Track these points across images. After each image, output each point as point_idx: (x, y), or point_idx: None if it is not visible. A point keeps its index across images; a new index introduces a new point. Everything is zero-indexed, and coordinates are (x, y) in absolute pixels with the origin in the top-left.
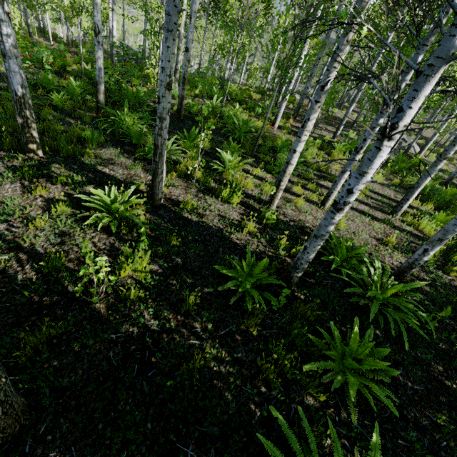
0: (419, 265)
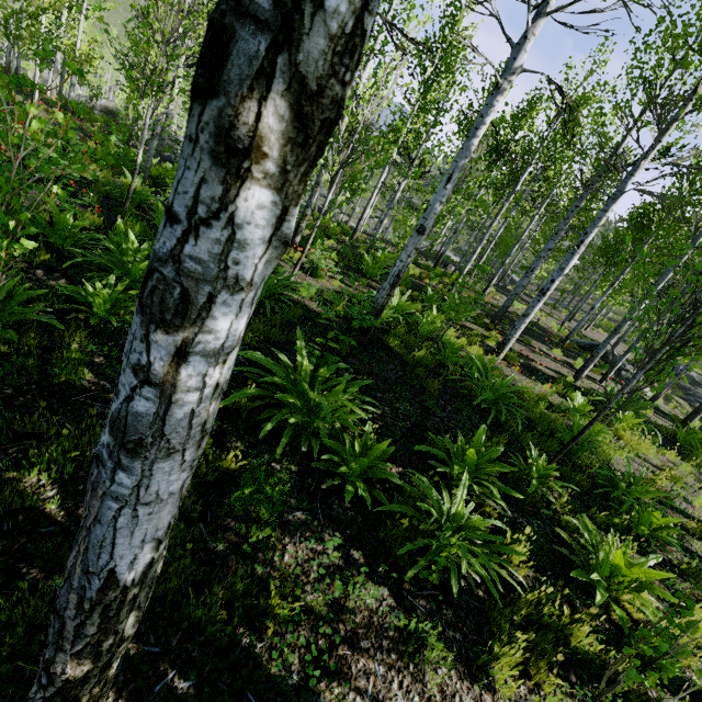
0: None
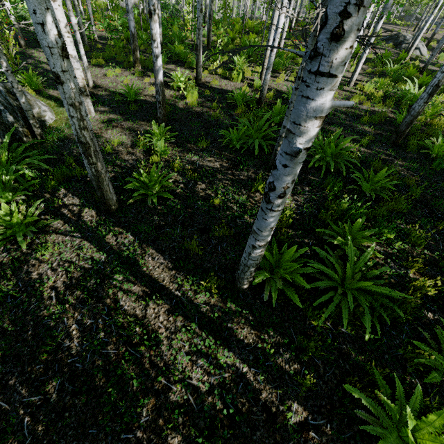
0: None
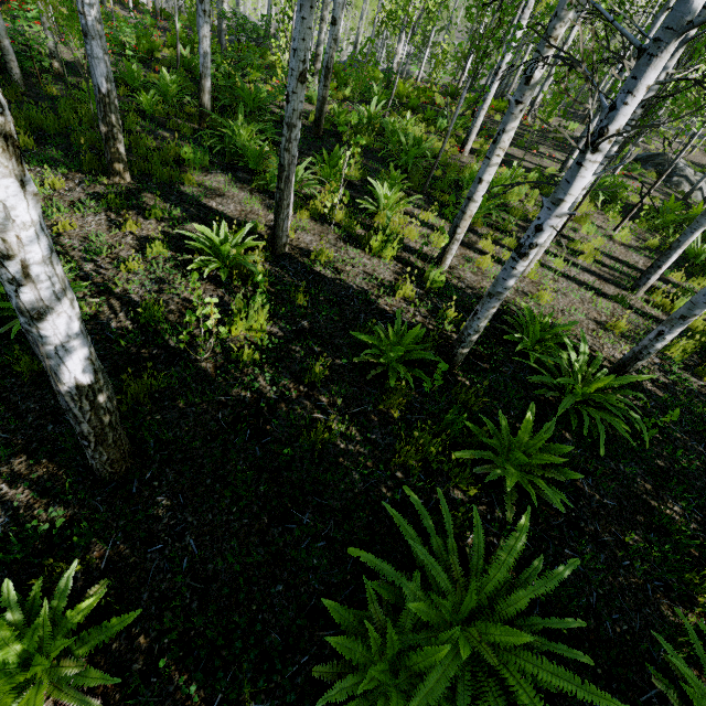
0: (649, 356)
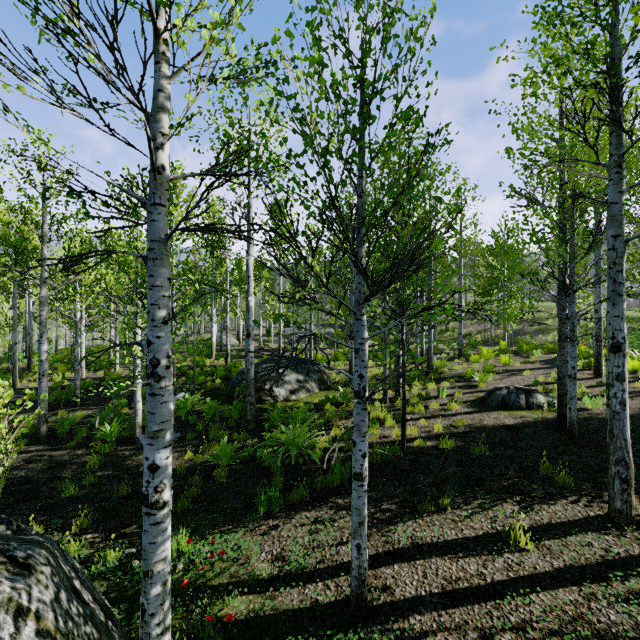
0: None
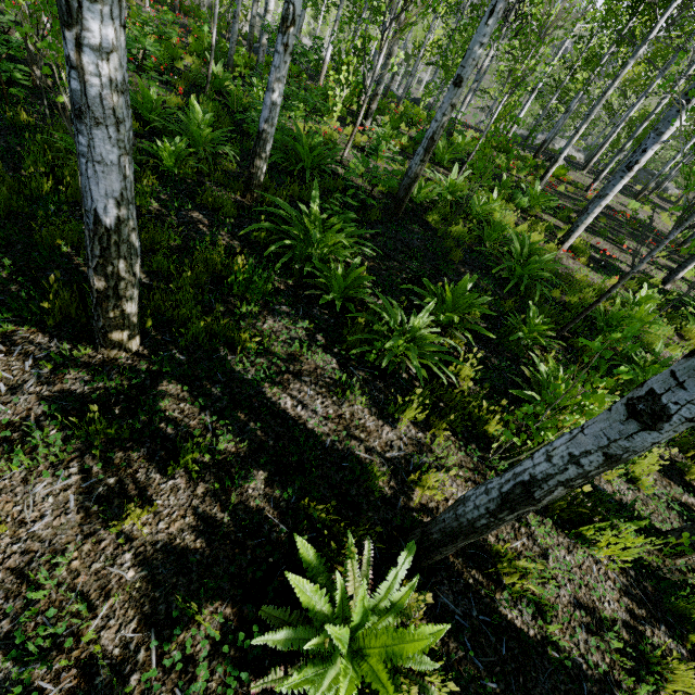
0: None
